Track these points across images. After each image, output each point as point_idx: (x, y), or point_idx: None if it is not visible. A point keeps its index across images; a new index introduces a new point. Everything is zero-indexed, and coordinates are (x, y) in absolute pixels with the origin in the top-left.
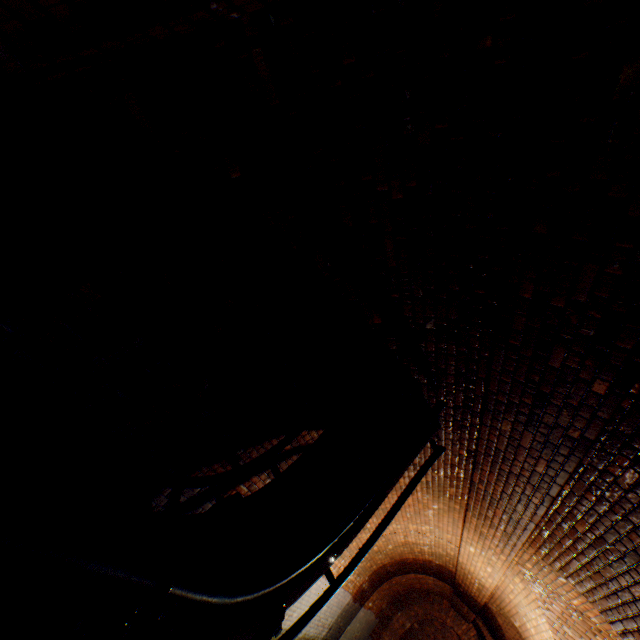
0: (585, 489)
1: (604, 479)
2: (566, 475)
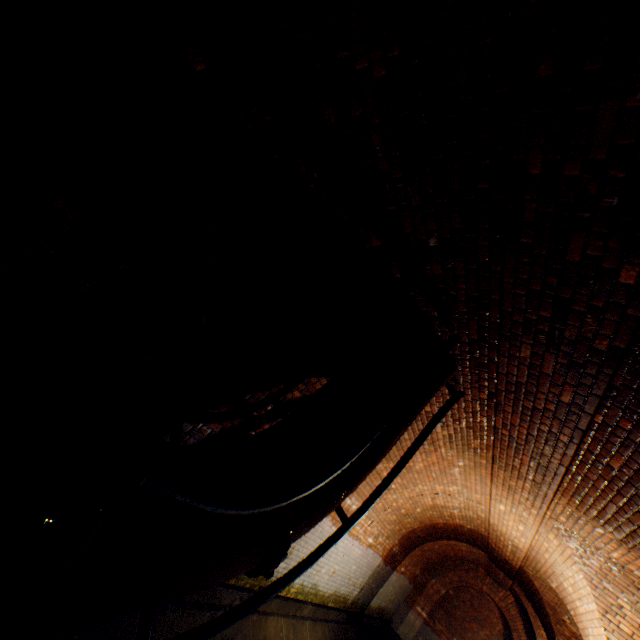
0: (619, 416)
1: (639, 399)
2: (595, 400)
